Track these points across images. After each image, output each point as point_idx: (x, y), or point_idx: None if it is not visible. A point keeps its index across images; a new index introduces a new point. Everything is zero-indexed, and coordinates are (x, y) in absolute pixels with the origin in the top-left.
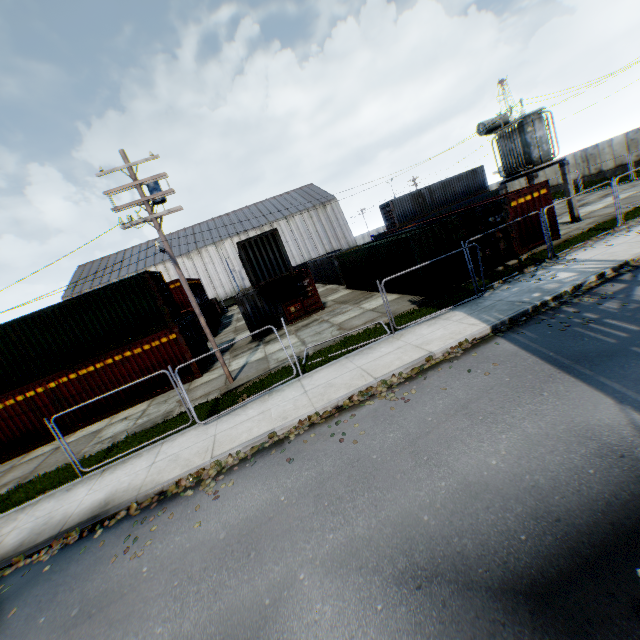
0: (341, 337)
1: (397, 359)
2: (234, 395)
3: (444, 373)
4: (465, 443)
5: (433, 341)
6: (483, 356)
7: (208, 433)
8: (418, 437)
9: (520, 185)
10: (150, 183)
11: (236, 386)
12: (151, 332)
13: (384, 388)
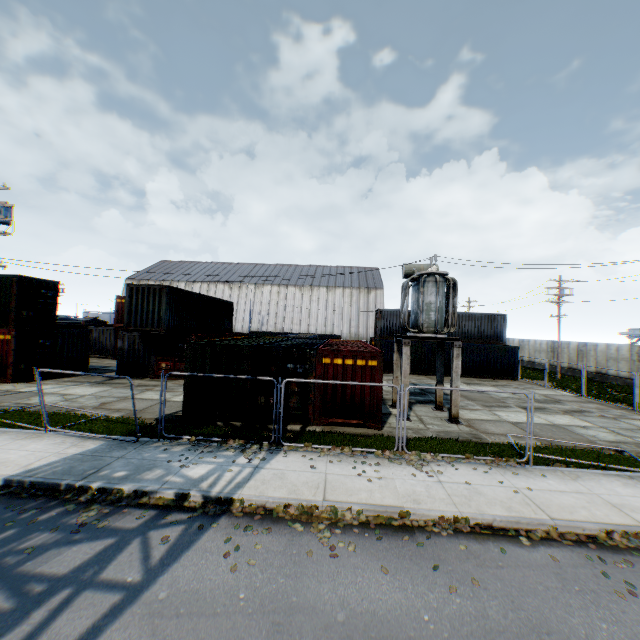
0: (71, 410)
1: None
2: None
3: None
4: None
5: None
6: None
7: None
8: None
9: (568, 355)
10: (0, 206)
11: None
12: None
13: None
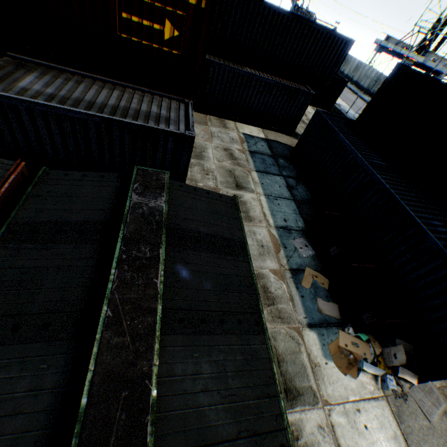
0: None
1: None
2: None
3: None
4: None
5: None
6: None
7: None
8: None
9: None
10: None
11: None
12: None
13: None
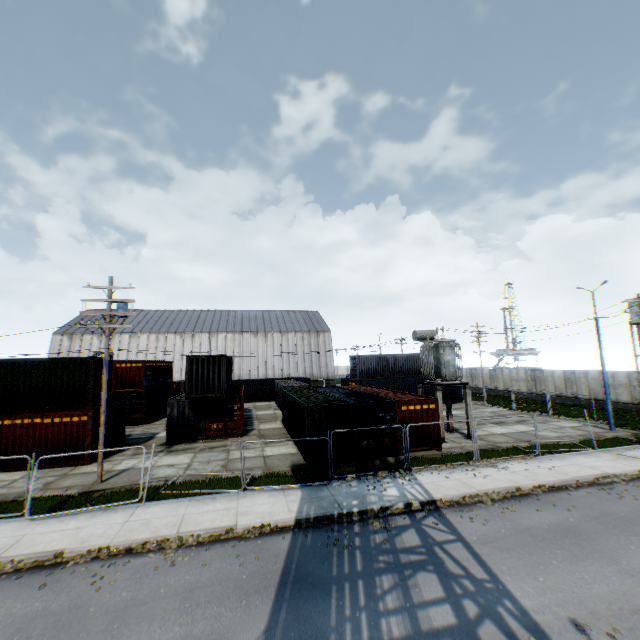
0: (214, 475)
1: (212, 519)
2: (88, 498)
3: (223, 549)
4: (152, 622)
5: (251, 513)
6: (261, 545)
7: (25, 529)
8: (136, 603)
9: (483, 379)
10: (121, 302)
11: (97, 489)
12: (69, 408)
13: (176, 544)
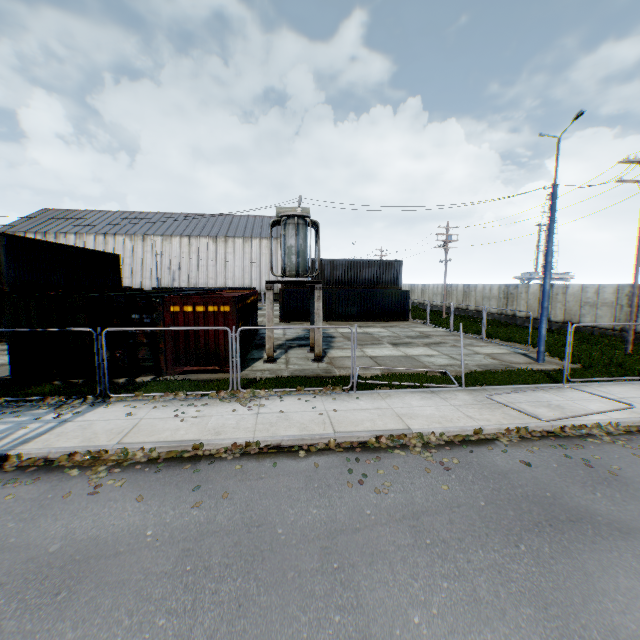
0: None
1: None
2: None
3: None
4: None
5: None
6: None
7: None
8: None
9: (457, 296)
10: None
11: None
12: None
13: None
